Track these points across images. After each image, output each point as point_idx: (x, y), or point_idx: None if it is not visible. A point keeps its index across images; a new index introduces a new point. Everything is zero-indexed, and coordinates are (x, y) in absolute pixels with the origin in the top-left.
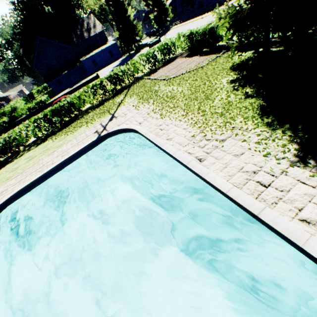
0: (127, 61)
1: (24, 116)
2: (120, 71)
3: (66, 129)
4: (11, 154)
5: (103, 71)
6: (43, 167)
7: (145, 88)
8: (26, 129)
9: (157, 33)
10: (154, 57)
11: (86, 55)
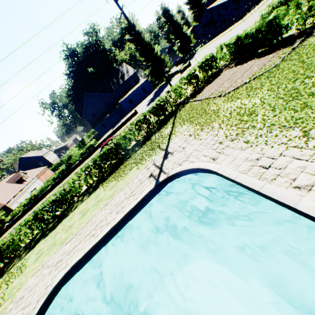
0: (161, 91)
1: (77, 161)
2: (162, 100)
3: (115, 172)
4: (66, 206)
5: (139, 106)
6: (96, 229)
7: (196, 111)
8: (78, 178)
9: (183, 60)
10: (195, 77)
11: (123, 97)
